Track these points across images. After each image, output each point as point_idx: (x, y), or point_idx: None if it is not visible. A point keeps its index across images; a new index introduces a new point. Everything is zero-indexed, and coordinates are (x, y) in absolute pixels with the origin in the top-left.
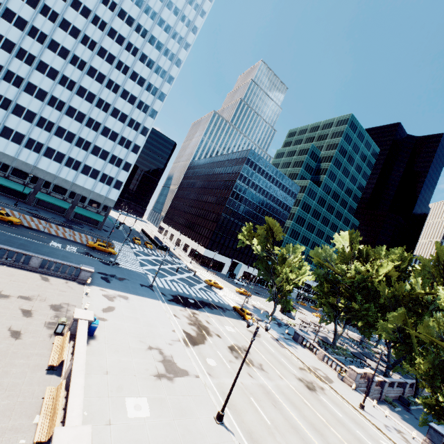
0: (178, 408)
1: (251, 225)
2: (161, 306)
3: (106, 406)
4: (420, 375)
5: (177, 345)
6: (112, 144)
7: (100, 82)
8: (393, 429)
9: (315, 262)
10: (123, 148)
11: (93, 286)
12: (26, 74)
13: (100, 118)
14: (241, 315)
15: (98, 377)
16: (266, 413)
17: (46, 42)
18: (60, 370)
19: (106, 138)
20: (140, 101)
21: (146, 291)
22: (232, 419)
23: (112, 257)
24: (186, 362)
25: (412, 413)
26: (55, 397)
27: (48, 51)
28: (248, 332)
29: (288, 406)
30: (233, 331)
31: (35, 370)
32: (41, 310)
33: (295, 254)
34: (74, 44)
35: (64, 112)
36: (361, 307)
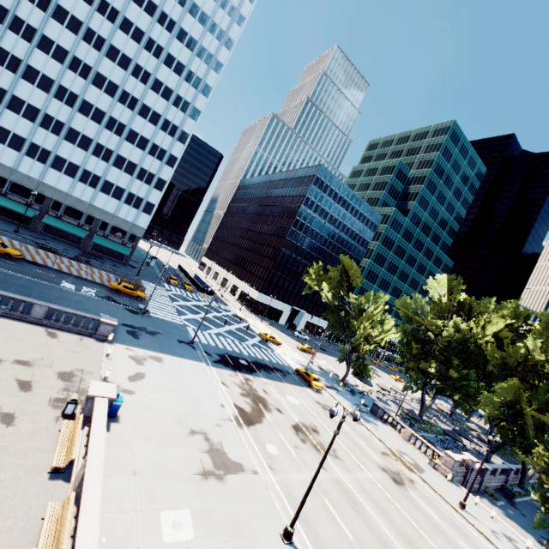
0: (232, 522)
1: (320, 264)
2: (206, 371)
3: (133, 526)
4: (542, 470)
5: (227, 426)
6: (140, 154)
7: (124, 68)
8: (502, 535)
9: (402, 315)
10: (154, 160)
11: (116, 343)
12: (24, 54)
13: (124, 118)
14: (305, 380)
15: (122, 481)
16: (345, 522)
17: (49, 9)
18: (69, 472)
19: (133, 145)
20: (177, 96)
21: (185, 349)
22: (304, 534)
23: (141, 302)
24: (240, 451)
25: (517, 507)
26: (59, 520)
27: (53, 22)
28: (316, 404)
29: (373, 510)
30: (297, 403)
31: (33, 473)
32: (45, 380)
33: (376, 304)
34: (88, 12)
35: (76, 109)
36: (459, 374)
